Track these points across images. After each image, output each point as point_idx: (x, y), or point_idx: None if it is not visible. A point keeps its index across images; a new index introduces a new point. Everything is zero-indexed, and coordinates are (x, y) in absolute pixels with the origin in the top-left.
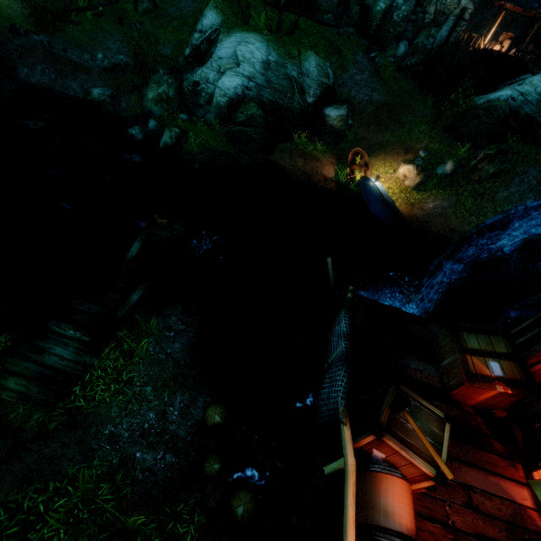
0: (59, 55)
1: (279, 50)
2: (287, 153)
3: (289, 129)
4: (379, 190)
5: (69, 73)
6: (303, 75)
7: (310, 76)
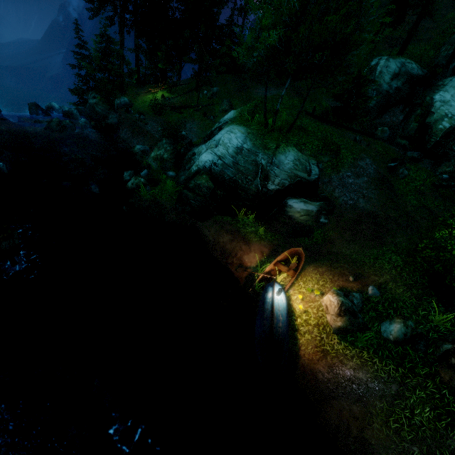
0: (138, 125)
1: (256, 141)
2: (219, 225)
3: (238, 206)
4: (273, 307)
5: (136, 135)
6: (272, 165)
7: (281, 167)
